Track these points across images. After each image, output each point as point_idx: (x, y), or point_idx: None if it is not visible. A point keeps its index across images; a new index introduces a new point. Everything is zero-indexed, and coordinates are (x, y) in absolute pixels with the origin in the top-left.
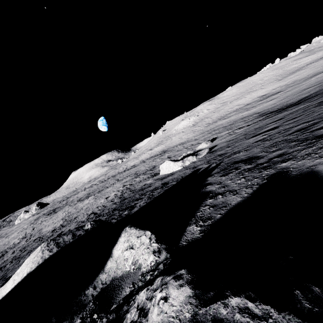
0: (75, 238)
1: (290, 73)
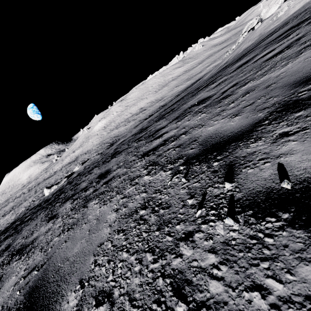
0: None
1: (162, 87)
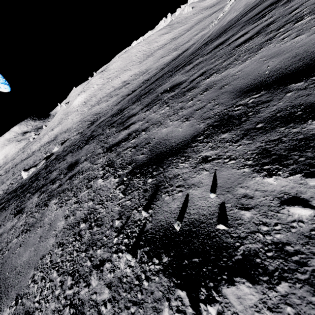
0: None
1: (147, 57)
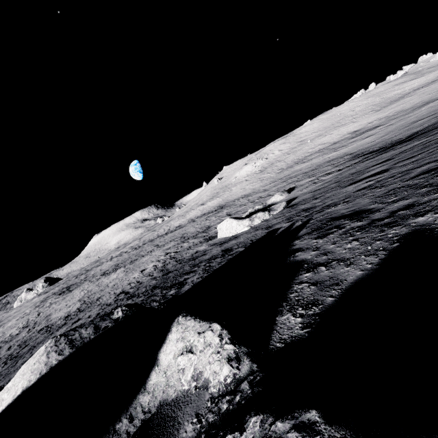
0: (98, 333)
1: (392, 102)
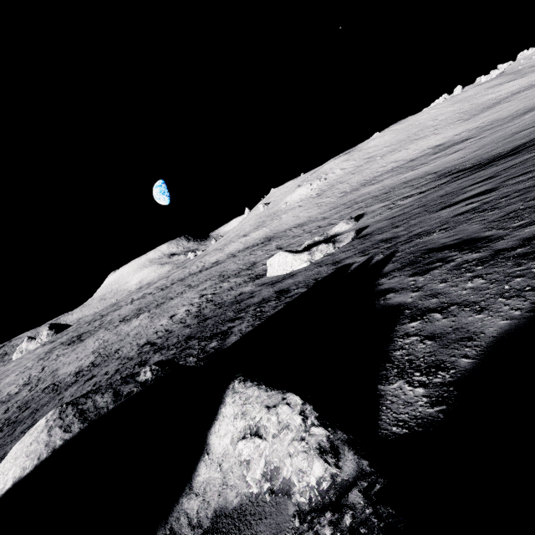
0: (120, 402)
1: (485, 109)
